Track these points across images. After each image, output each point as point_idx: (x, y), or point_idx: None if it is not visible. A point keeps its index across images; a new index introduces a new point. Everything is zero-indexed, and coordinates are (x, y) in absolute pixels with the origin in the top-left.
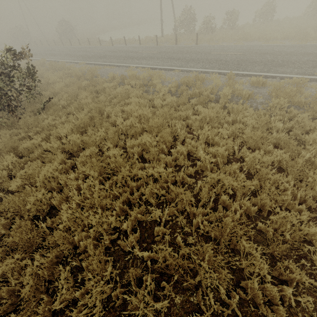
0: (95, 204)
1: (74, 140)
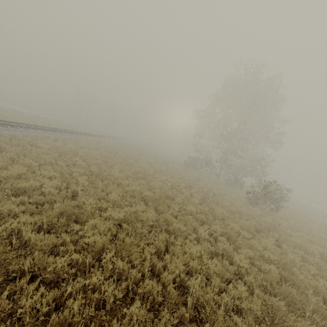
0: (317, 233)
1: (304, 221)
